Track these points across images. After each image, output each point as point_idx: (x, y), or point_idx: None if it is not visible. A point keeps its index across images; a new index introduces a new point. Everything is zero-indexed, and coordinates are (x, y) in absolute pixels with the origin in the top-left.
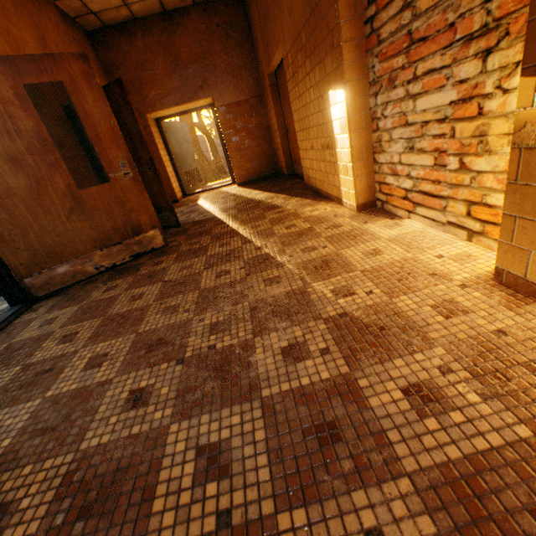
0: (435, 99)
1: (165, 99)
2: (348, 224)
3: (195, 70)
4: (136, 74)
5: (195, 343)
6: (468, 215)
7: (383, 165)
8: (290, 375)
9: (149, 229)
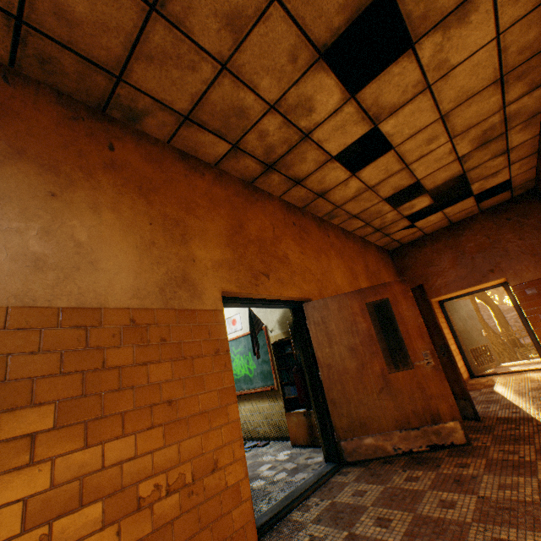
0: None
1: (449, 285)
2: None
3: (482, 258)
4: (422, 270)
5: None
6: None
7: None
8: None
9: (447, 419)
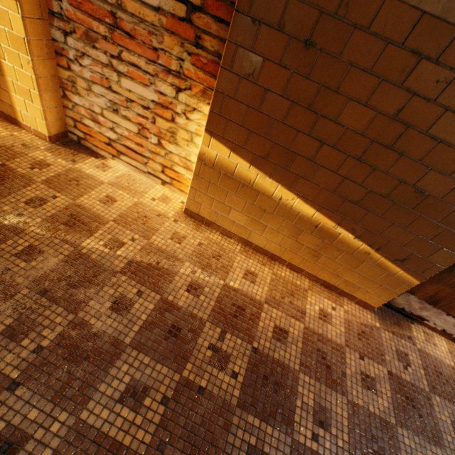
0: (139, 87)
1: None
2: (56, 163)
3: None
4: None
5: (9, 361)
6: (162, 171)
7: (78, 105)
8: (133, 320)
9: None
